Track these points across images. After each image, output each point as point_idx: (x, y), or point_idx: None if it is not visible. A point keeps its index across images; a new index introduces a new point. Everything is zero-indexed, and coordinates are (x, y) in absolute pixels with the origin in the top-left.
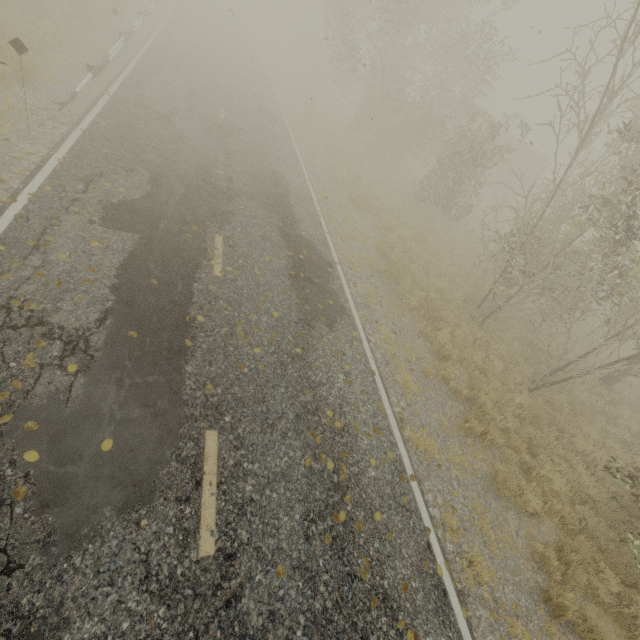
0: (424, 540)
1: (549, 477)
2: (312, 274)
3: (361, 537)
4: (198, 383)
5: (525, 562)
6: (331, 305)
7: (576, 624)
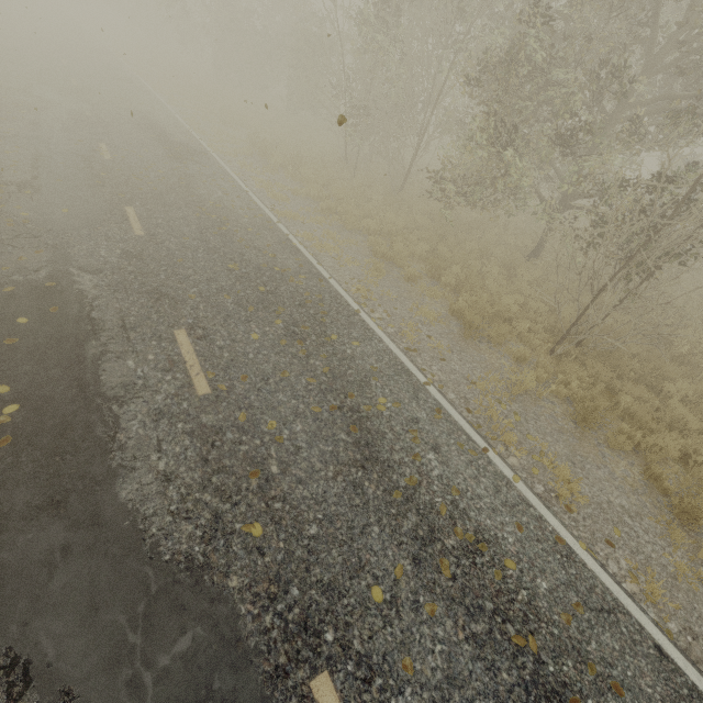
0: (285, 238)
1: (388, 218)
2: (189, 157)
3: (239, 234)
4: (113, 194)
5: (365, 249)
6: (208, 169)
7: (395, 260)
